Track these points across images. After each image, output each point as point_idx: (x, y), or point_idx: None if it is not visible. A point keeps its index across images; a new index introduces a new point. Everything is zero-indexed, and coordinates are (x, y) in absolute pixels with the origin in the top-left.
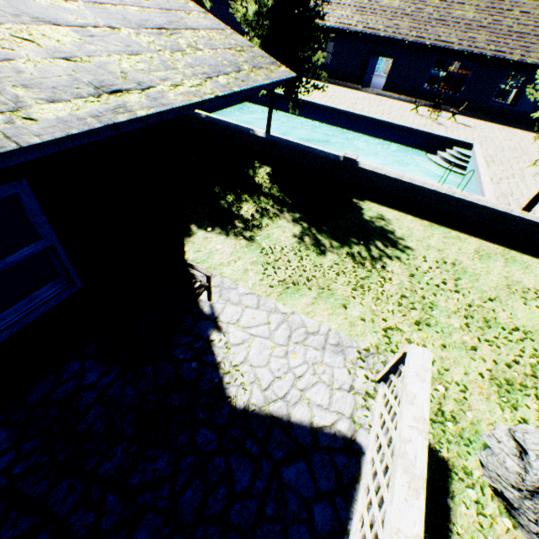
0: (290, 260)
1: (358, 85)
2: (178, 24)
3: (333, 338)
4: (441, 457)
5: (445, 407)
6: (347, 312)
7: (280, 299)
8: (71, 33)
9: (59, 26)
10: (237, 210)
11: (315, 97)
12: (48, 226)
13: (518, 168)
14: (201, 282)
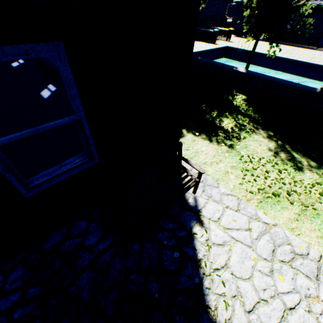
0: (268, 171)
1: (313, 46)
2: None
3: None
4: None
5: None
6: None
7: (260, 207)
8: None
9: None
10: (219, 122)
11: (278, 53)
12: (78, 100)
13: None
14: (192, 176)
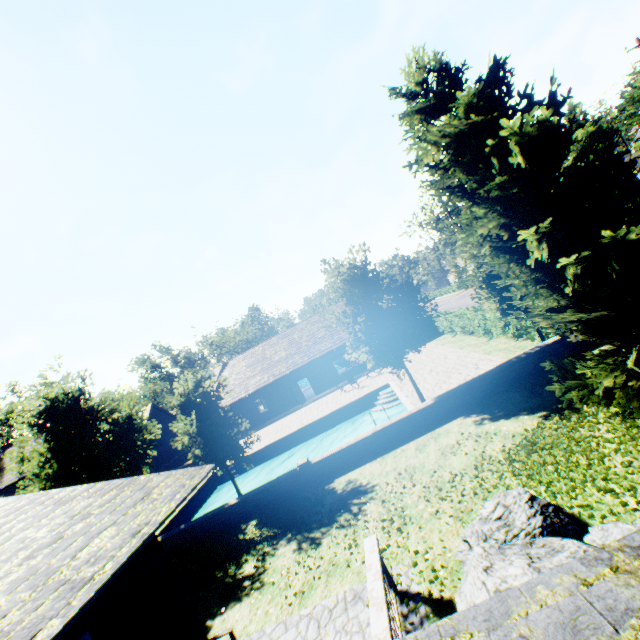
0: (298, 571)
1: (298, 405)
2: (150, 489)
3: (350, 594)
4: (447, 599)
5: (436, 565)
6: (352, 567)
7: (301, 606)
8: (113, 527)
9: (108, 528)
10: (240, 573)
11: (270, 438)
12: None
13: (420, 375)
14: None
